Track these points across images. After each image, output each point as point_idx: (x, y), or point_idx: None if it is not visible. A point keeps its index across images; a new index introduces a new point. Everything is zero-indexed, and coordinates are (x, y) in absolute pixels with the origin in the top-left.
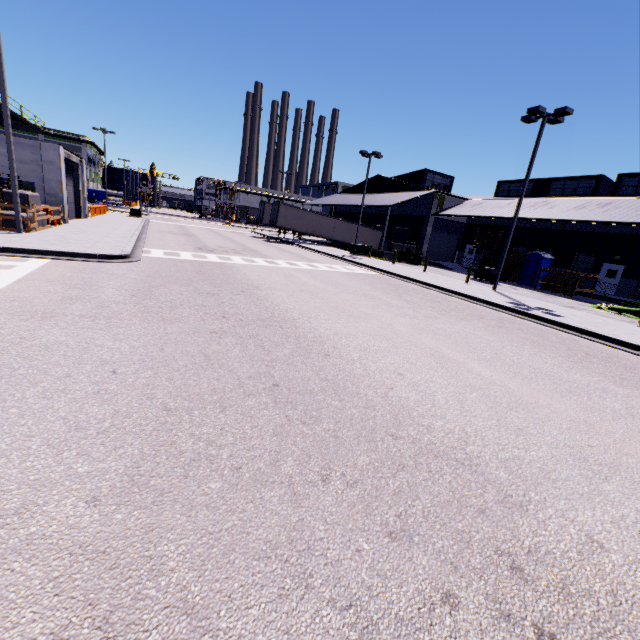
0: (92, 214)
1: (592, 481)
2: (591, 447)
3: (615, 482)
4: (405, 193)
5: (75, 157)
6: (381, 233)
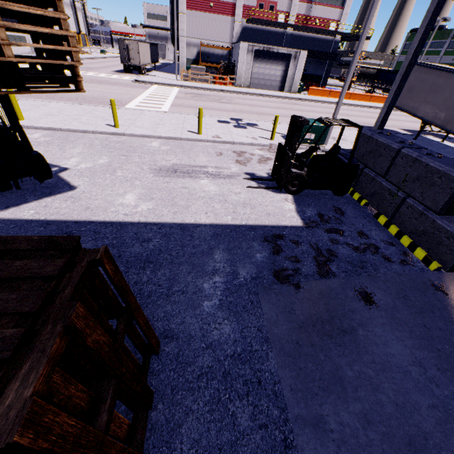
0: (315, 94)
1: None
2: None
3: None
4: None
5: (286, 49)
6: None
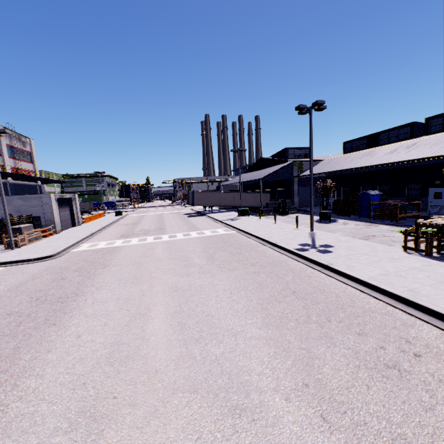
0: (87, 221)
1: (54, 433)
2: (114, 398)
3: (72, 434)
4: (276, 166)
5: (69, 195)
6: (269, 194)
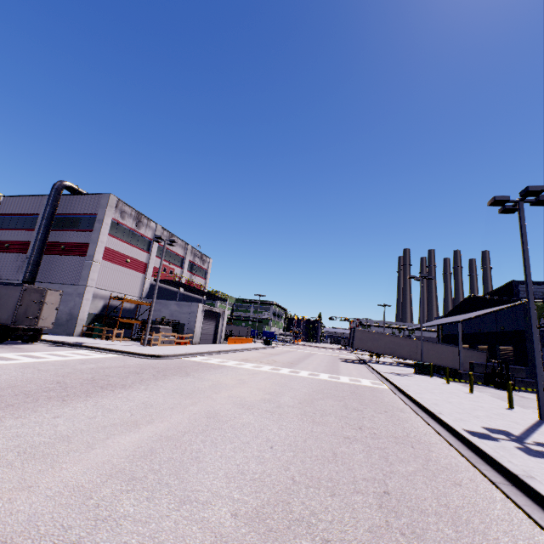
0: (230, 342)
1: None
2: None
3: None
4: (493, 307)
5: (218, 309)
6: (484, 354)
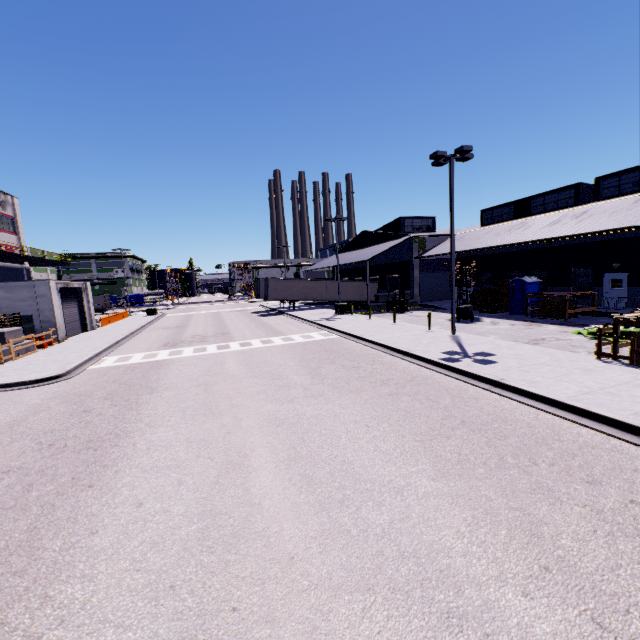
0: (104, 324)
1: None
2: (233, 611)
3: None
4: (387, 243)
5: (77, 283)
6: (376, 284)
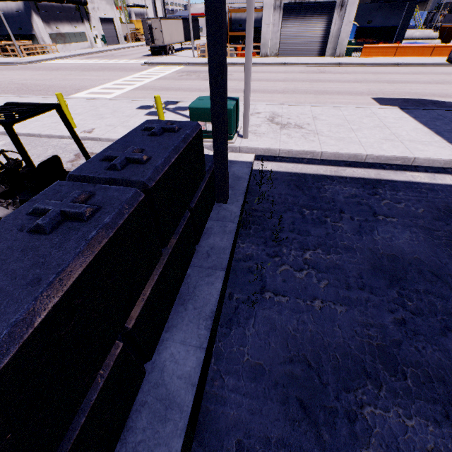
0: (373, 54)
1: None
2: None
3: None
4: None
5: None
6: None
